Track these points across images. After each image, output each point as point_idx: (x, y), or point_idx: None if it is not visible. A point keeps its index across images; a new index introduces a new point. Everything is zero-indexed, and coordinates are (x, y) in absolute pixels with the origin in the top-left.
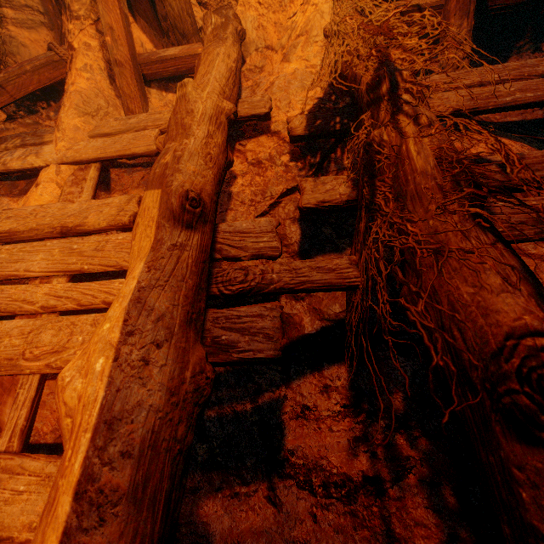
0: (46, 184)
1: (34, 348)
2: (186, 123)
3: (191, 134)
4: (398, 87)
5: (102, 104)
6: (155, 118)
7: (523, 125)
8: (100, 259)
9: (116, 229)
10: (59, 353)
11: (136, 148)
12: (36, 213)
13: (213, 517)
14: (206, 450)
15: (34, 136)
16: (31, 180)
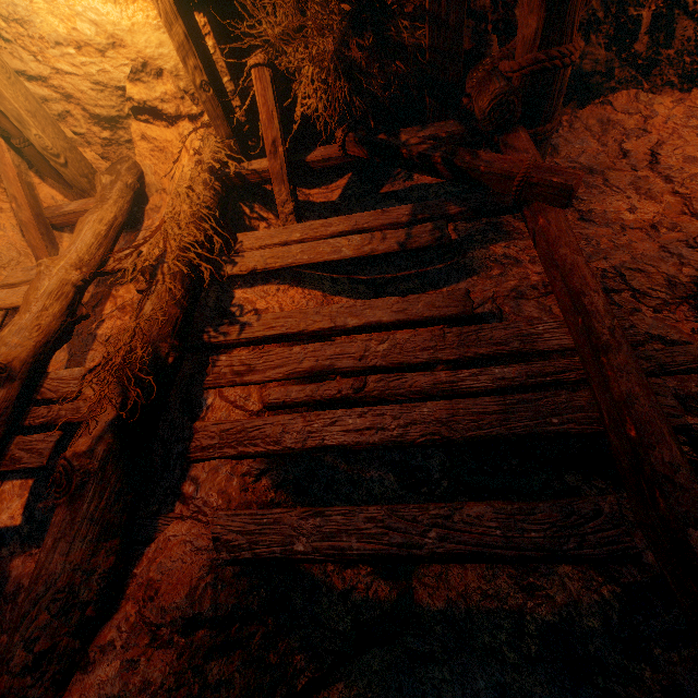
0: None
1: None
2: (30, 300)
3: (29, 311)
4: (156, 278)
5: (14, 255)
6: None
7: (358, 261)
8: None
9: None
10: None
11: None
12: None
13: (16, 567)
14: (29, 529)
15: None
16: None
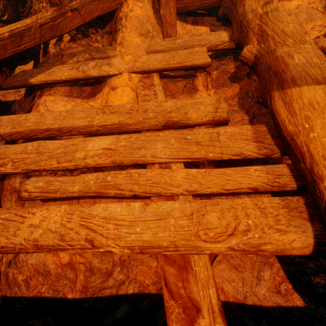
0: (123, 87)
1: (206, 230)
2: (291, 32)
3: (305, 40)
4: None
5: (150, 28)
6: (198, 39)
7: None
8: (221, 148)
9: (213, 124)
10: (236, 235)
11: (196, 60)
12: (137, 109)
13: None
14: None
15: (98, 52)
16: (95, 86)
